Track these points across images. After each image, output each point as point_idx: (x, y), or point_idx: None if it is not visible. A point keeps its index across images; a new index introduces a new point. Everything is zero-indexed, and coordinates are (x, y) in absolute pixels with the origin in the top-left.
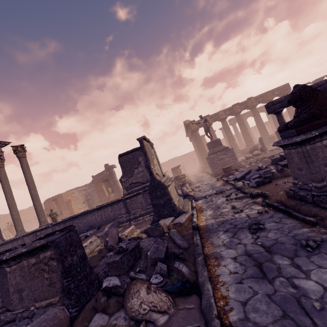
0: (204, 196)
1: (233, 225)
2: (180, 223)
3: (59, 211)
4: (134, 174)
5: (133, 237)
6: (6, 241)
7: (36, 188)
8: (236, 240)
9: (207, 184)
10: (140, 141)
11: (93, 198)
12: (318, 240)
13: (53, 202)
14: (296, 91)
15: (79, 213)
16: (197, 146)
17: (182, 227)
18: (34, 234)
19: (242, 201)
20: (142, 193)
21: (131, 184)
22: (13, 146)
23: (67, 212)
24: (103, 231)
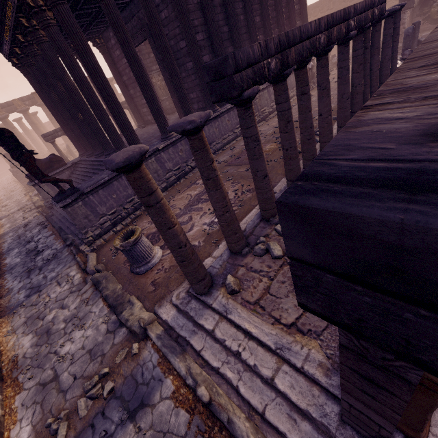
0: (8, 215)
1: (19, 227)
2: None
3: None
4: None
5: None
6: None
7: None
8: (16, 233)
9: (15, 201)
10: None
11: None
12: (42, 222)
13: None
14: None
15: None
16: None
17: None
18: None
19: (32, 212)
20: None
21: None
22: None
23: None
24: None
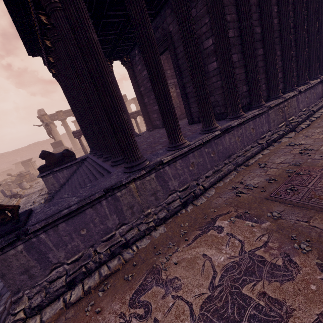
0: (30, 194)
1: None
2: None
3: None
4: None
5: None
6: None
7: None
8: None
9: None
10: None
11: None
12: None
13: None
14: (41, 154)
15: None
16: None
17: None
18: None
19: (43, 197)
20: None
21: None
22: None
23: None
24: None
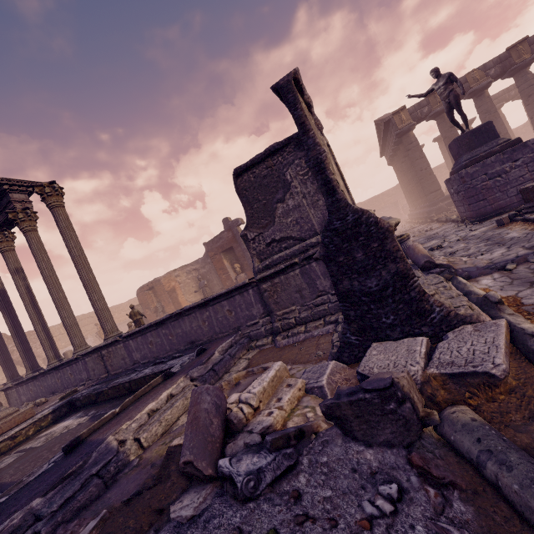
0: (492, 266)
1: None
2: (488, 374)
3: (159, 306)
4: (275, 219)
5: (276, 437)
6: (61, 363)
7: (89, 266)
8: None
9: (464, 239)
10: (282, 86)
11: (212, 284)
12: None
13: (150, 292)
14: None
15: (166, 316)
16: (409, 169)
17: (495, 394)
18: (99, 352)
19: None
20: (299, 264)
21: (269, 243)
22: (35, 186)
23: (172, 309)
24: (209, 361)
